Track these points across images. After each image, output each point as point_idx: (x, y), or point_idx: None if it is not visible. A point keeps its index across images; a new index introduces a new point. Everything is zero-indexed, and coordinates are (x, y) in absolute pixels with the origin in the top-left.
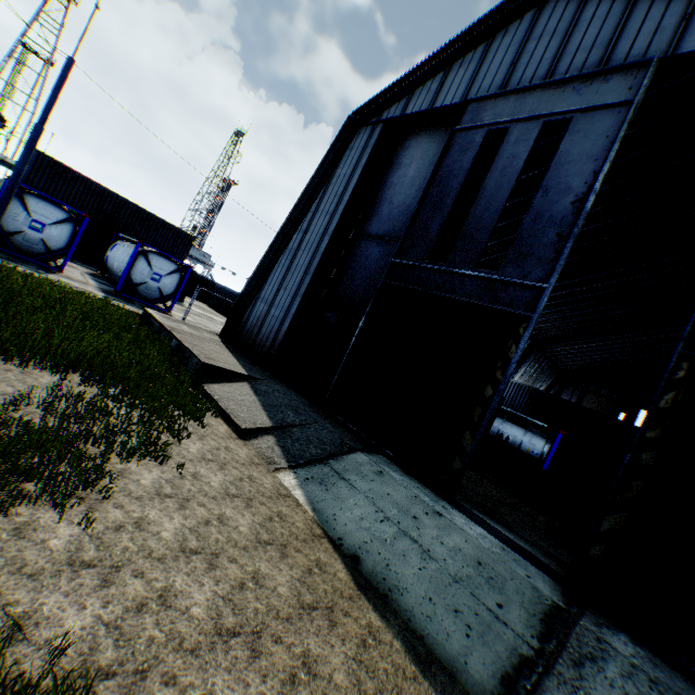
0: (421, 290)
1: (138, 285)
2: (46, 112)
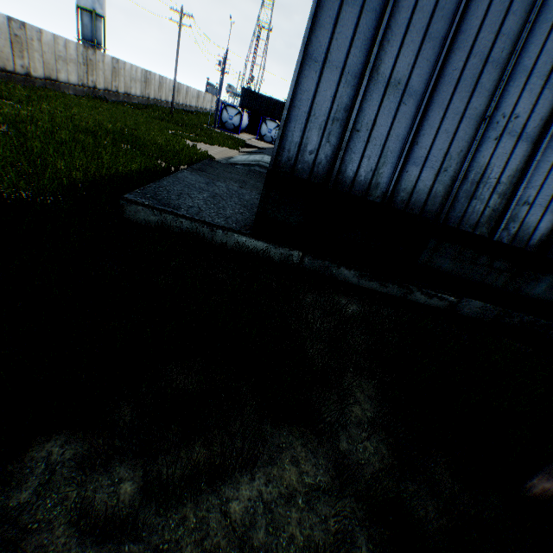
0: None
1: (263, 136)
2: (223, 74)
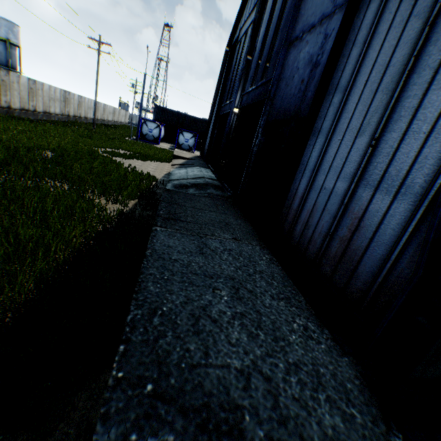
0: (223, 114)
1: (181, 145)
2: (142, 94)
